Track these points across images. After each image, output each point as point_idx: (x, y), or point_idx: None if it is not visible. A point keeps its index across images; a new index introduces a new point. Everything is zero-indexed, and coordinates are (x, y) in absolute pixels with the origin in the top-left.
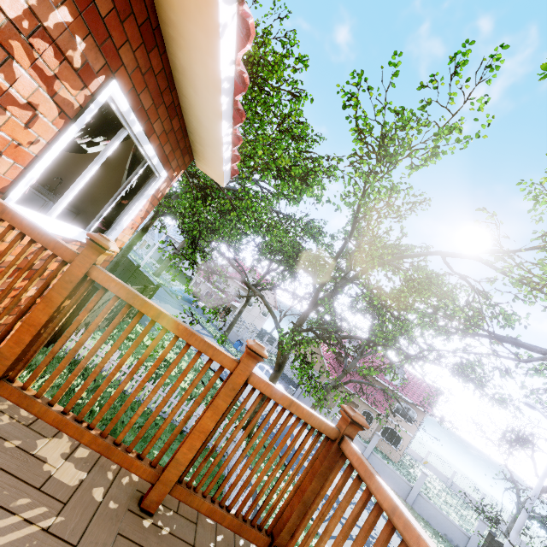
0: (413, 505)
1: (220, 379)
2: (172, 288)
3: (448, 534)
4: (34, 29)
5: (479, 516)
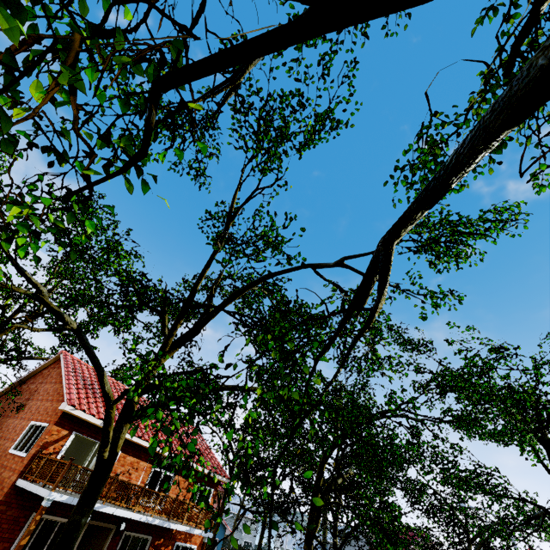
0: None
1: None
2: None
3: None
4: (188, 484)
5: None
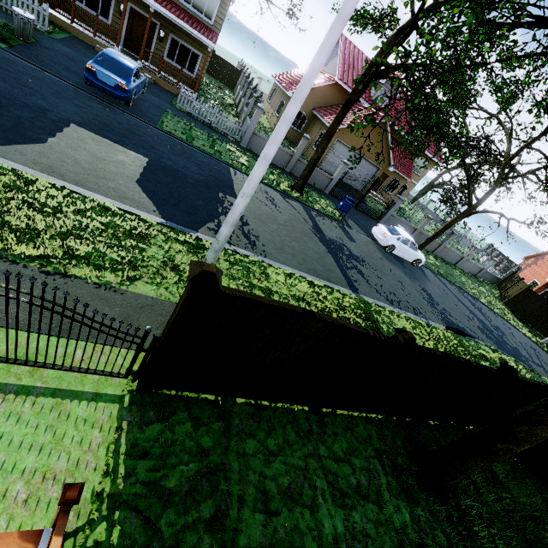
0: (458, 265)
1: (461, 334)
2: (98, 77)
3: (471, 271)
4: None
5: (494, 259)
